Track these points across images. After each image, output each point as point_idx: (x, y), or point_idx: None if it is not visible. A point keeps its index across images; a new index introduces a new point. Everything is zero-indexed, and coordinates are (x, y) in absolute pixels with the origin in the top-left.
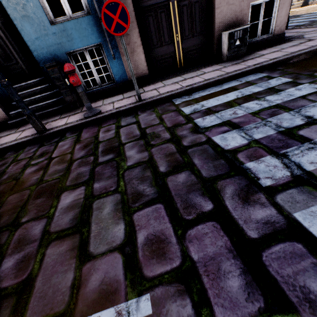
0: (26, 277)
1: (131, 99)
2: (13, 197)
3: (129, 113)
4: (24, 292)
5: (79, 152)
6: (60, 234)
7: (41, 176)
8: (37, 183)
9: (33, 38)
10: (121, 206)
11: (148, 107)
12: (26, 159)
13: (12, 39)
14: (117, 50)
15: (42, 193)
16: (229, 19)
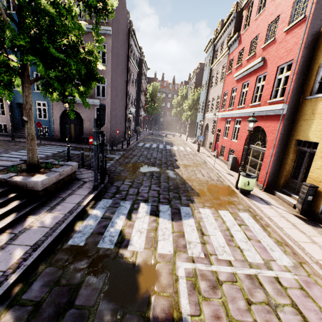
0: None
1: (42, 142)
2: None
3: None
4: None
5: (11, 144)
6: None
7: (0, 144)
8: None
9: None
10: (2, 148)
11: (40, 144)
12: (2, 142)
13: None
14: (52, 129)
15: None
16: (88, 133)
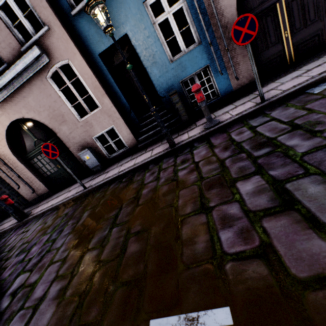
0: (259, 243)
1: (246, 104)
2: (184, 191)
3: (253, 116)
4: (269, 255)
5: (222, 154)
6: (266, 212)
7: (198, 175)
8: (199, 179)
9: (157, 77)
10: None
11: (275, 105)
12: (170, 167)
13: (141, 83)
14: (223, 66)
15: (212, 185)
16: None
